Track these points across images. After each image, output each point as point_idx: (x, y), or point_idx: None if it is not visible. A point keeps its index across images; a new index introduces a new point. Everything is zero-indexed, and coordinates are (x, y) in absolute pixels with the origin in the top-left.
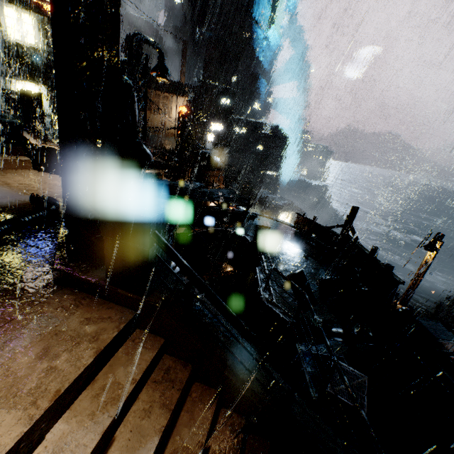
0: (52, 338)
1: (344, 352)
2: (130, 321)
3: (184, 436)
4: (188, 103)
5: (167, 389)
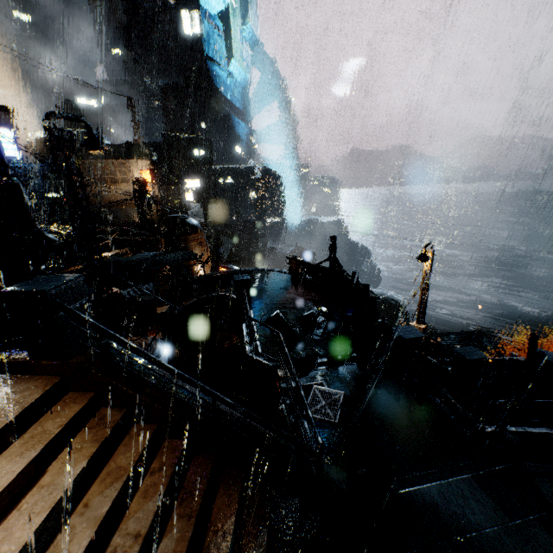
0: None
1: (326, 377)
2: (56, 384)
3: (119, 461)
4: (151, 165)
5: (100, 429)
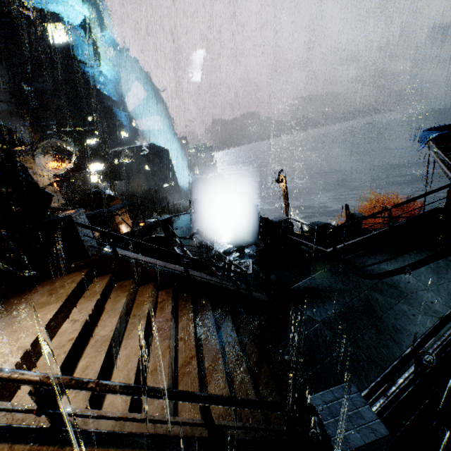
0: (50, 291)
1: (239, 257)
2: (88, 272)
3: (141, 299)
4: (53, 158)
5: (123, 288)
